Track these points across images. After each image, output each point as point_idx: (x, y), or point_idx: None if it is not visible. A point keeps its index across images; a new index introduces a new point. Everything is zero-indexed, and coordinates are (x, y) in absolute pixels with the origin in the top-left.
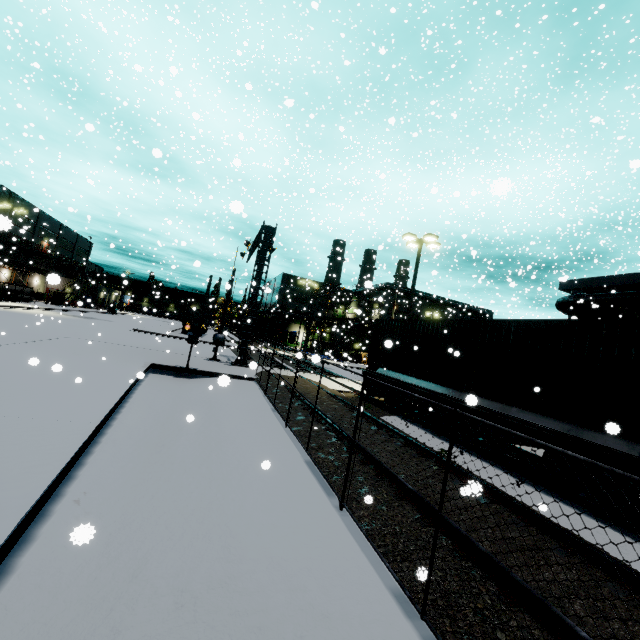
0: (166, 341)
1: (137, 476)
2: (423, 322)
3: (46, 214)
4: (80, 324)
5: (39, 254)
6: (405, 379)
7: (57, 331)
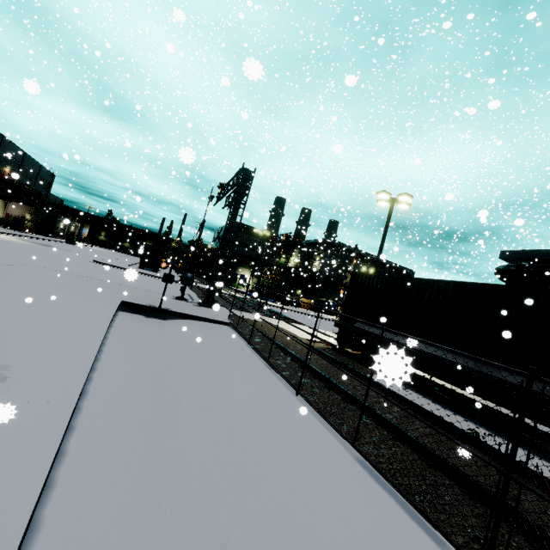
0: None
1: (141, 508)
2: (418, 280)
3: (10, 141)
4: (39, 251)
5: (0, 179)
6: (394, 337)
7: (15, 256)
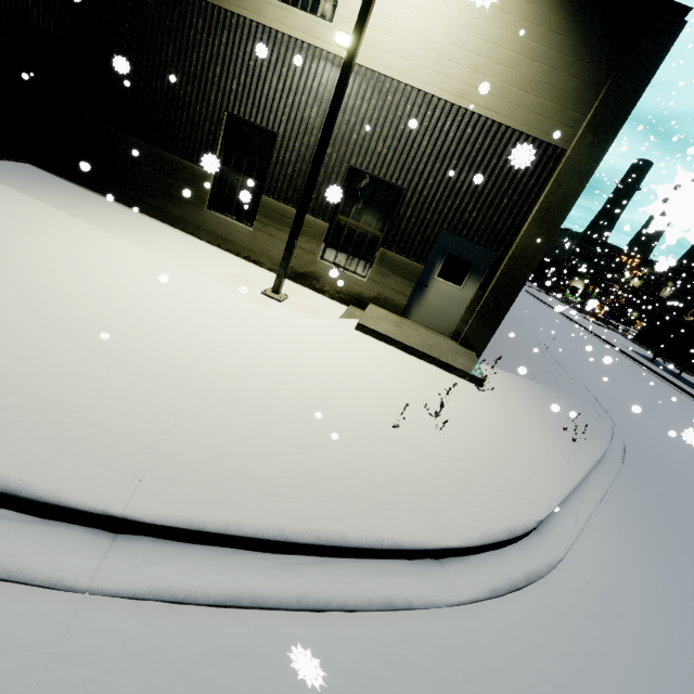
0: (529, 289)
1: None
2: None
3: None
4: None
5: None
6: None
7: None
